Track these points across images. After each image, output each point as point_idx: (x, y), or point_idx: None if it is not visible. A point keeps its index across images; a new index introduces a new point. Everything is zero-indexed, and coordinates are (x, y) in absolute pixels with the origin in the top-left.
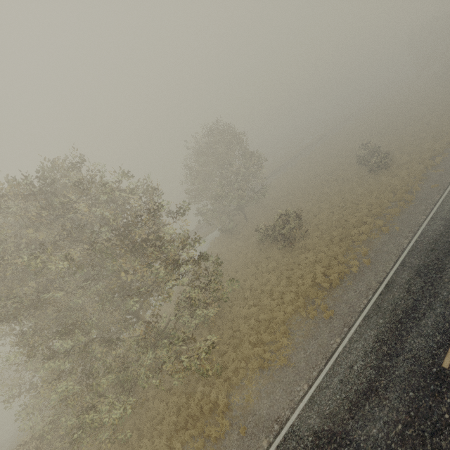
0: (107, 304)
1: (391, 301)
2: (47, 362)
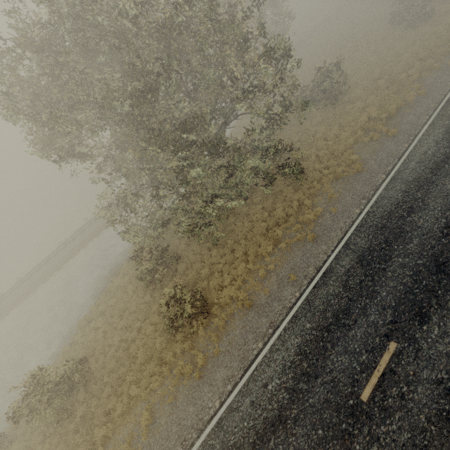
0: (207, 116)
1: None
2: (171, 160)
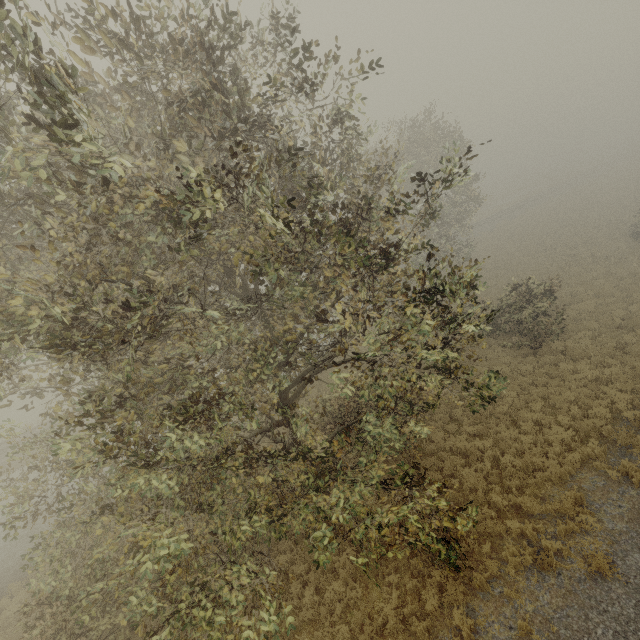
0: (265, 372)
1: None
2: (132, 472)
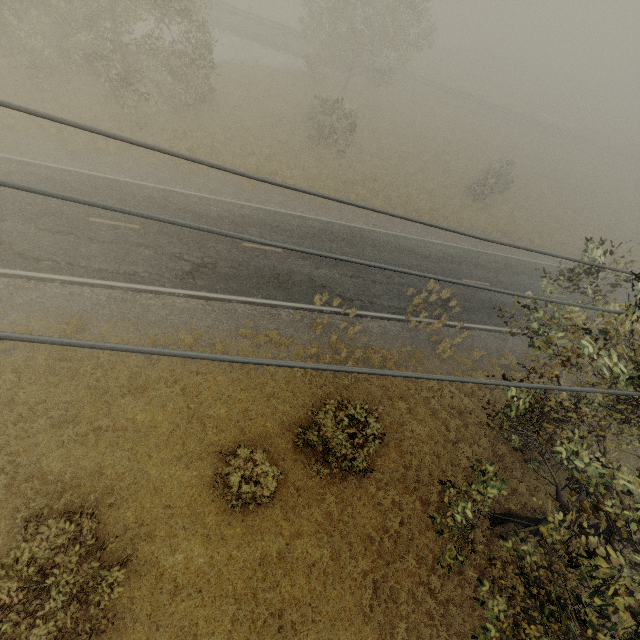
0: None
1: (284, 219)
2: None
